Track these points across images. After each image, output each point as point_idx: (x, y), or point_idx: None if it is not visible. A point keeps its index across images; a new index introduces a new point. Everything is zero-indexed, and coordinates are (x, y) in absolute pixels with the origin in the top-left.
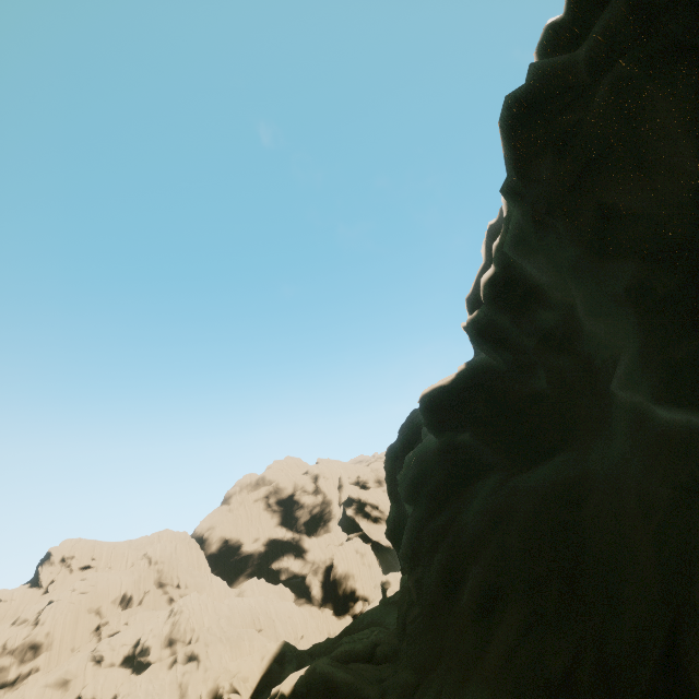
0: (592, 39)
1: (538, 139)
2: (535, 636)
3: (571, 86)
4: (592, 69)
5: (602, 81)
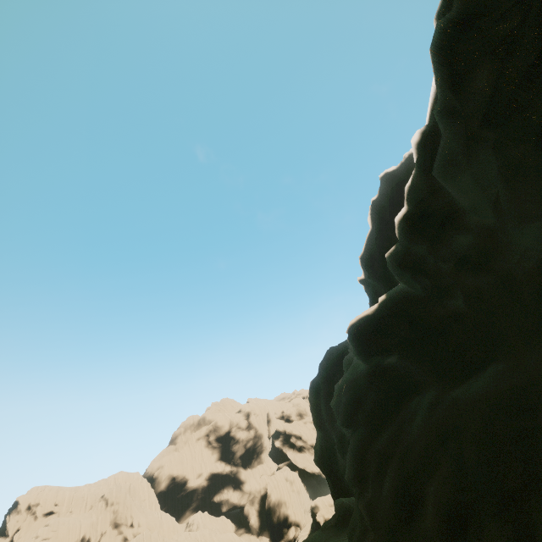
0: None
1: (476, 50)
2: None
3: (502, 1)
4: None
5: None
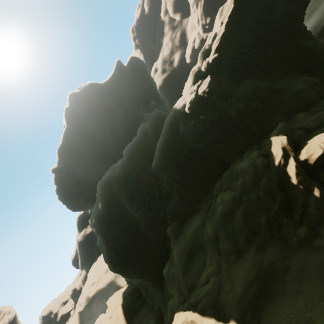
0: None
1: None
2: (282, 82)
3: None
4: None
5: None
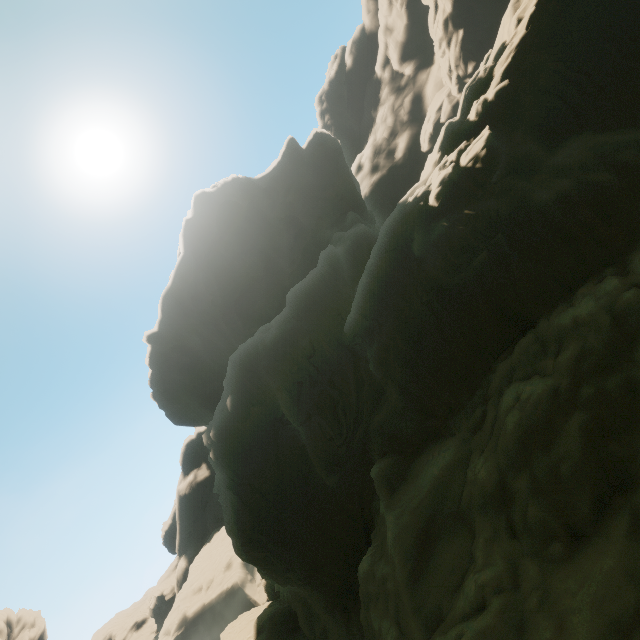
0: None
1: None
2: None
3: None
4: None
5: None
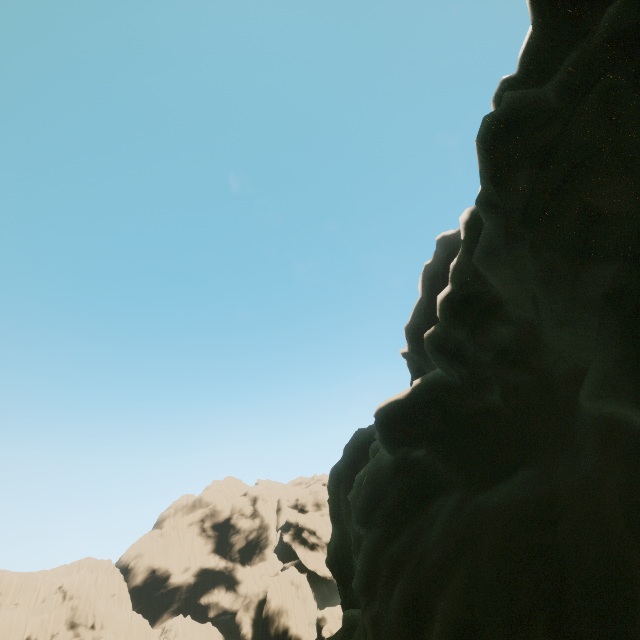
0: (563, 71)
1: (517, 152)
2: None
3: (546, 109)
4: (565, 95)
5: (583, 97)
